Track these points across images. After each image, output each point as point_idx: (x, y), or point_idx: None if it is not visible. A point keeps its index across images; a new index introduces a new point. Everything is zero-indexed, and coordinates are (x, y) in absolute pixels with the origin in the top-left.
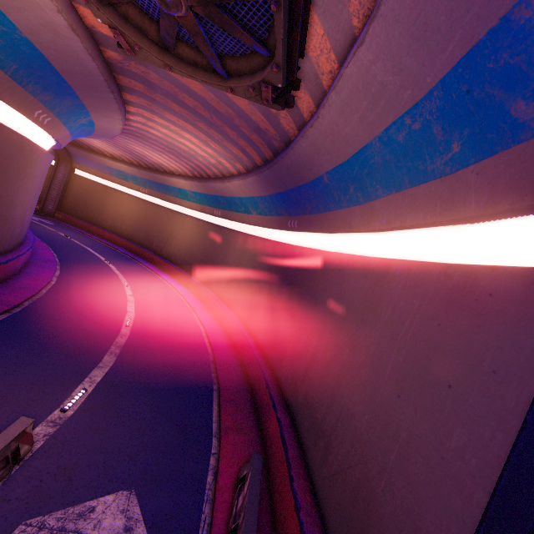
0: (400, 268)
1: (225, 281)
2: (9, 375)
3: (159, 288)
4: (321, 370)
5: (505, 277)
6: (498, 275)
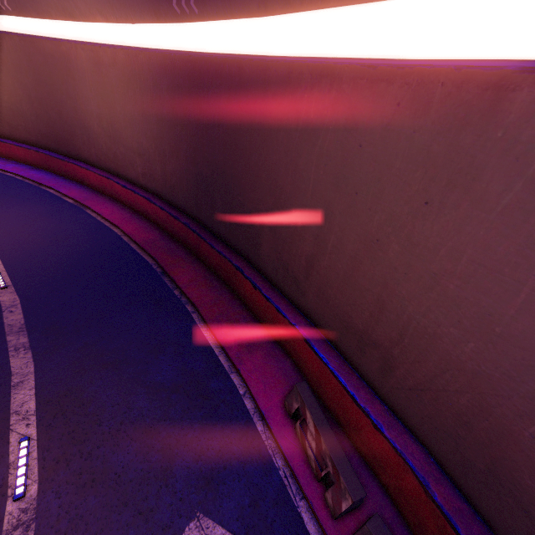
0: None
1: (103, 145)
2: None
3: (3, 189)
4: (342, 268)
5: None
6: None
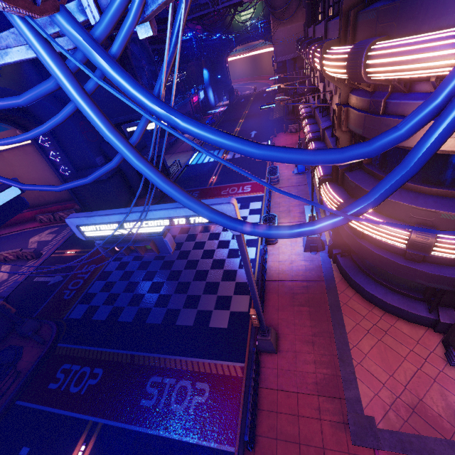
0: (7, 153)
1: None
2: None
3: None
4: None
5: (29, 147)
6: (28, 147)
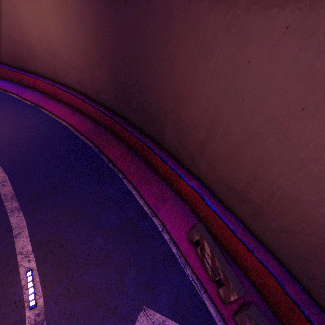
0: None
1: (45, 60)
2: None
3: None
4: (227, 151)
5: None
6: None
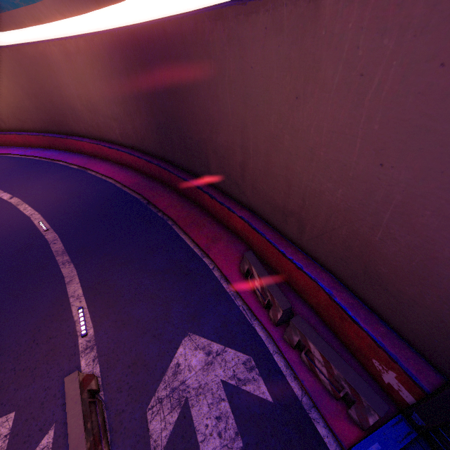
0: None
1: (87, 119)
2: (3, 353)
3: (28, 168)
4: (262, 165)
5: None
6: None
